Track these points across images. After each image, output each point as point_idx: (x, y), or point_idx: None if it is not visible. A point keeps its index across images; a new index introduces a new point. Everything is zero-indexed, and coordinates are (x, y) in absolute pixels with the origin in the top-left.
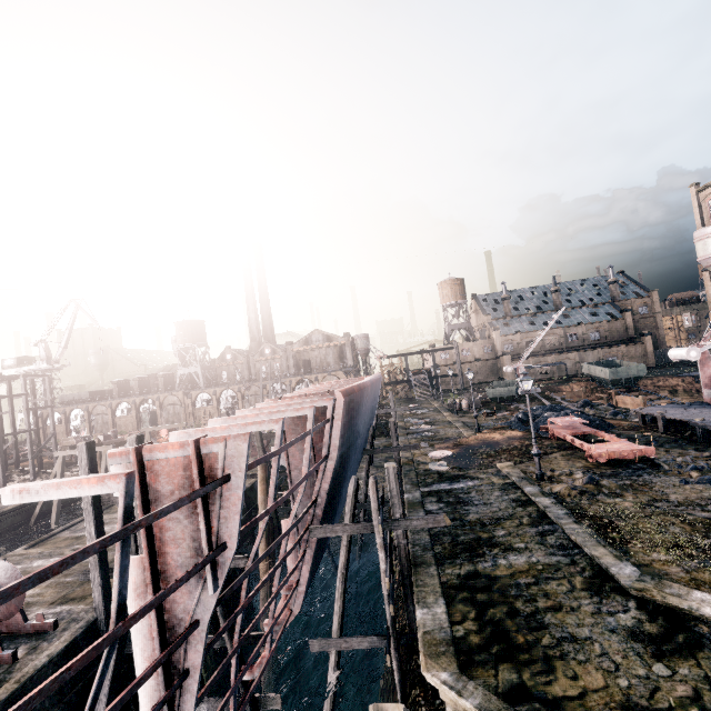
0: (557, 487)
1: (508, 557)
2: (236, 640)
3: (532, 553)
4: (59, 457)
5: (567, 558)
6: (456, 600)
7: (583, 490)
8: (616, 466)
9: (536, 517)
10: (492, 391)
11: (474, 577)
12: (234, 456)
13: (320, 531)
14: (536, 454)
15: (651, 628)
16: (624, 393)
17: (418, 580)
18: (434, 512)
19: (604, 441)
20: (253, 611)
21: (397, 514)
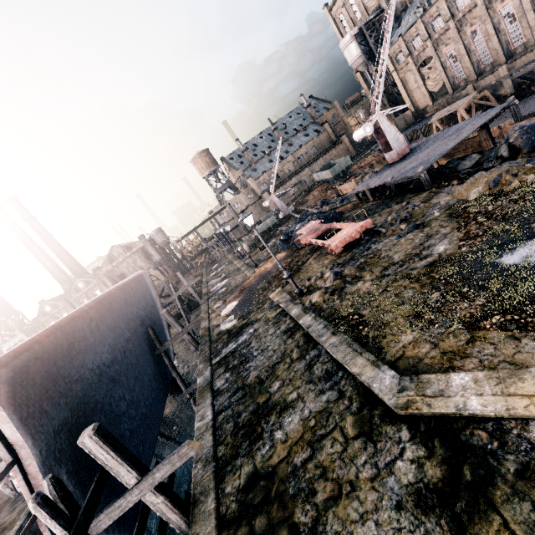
0: (314, 297)
1: (283, 423)
2: None
3: (304, 402)
4: None
5: (334, 390)
6: None
7: (333, 290)
8: (351, 248)
9: (303, 344)
10: (261, 227)
11: (253, 483)
12: None
13: None
14: (287, 277)
15: (434, 471)
16: (345, 182)
17: None
18: (221, 390)
19: (339, 229)
20: None
21: (131, 481)
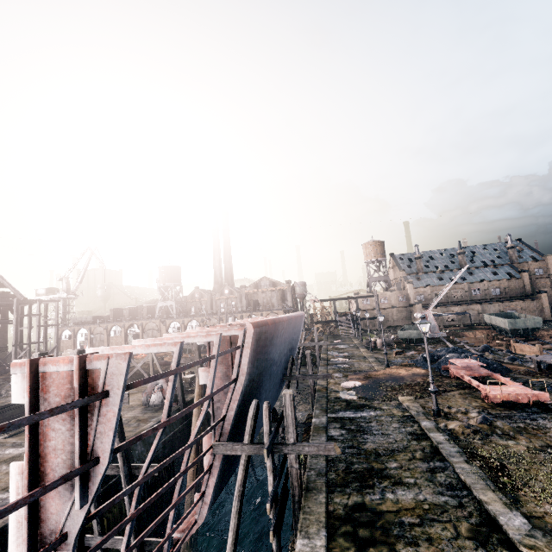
0: (451, 424)
1: (396, 491)
2: (122, 550)
3: (420, 490)
4: None
5: (454, 499)
6: (338, 533)
7: (477, 429)
8: (510, 408)
9: (428, 452)
10: (403, 333)
11: (360, 509)
12: (115, 373)
13: (221, 448)
14: (432, 391)
15: None
16: (523, 342)
17: (305, 506)
18: (336, 438)
19: (501, 383)
20: (179, 511)
21: (291, 439)
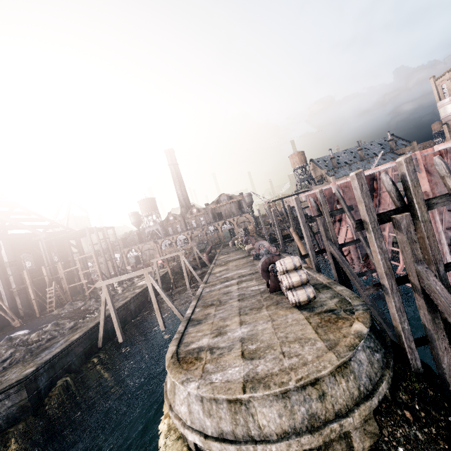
0: None
1: None
2: None
3: None
4: (154, 262)
5: None
6: None
7: None
8: None
9: None
10: None
11: None
12: None
13: None
14: None
15: None
16: None
17: None
18: None
19: None
20: None
21: None
